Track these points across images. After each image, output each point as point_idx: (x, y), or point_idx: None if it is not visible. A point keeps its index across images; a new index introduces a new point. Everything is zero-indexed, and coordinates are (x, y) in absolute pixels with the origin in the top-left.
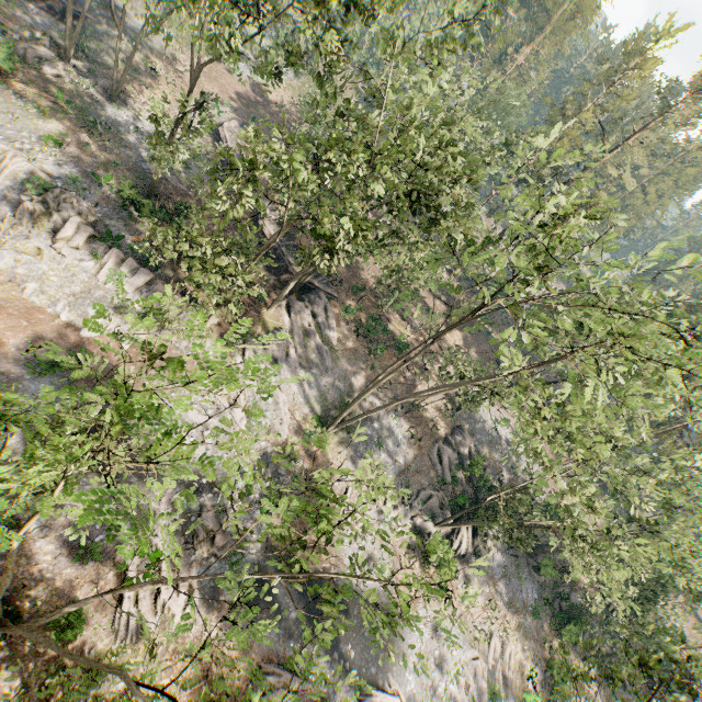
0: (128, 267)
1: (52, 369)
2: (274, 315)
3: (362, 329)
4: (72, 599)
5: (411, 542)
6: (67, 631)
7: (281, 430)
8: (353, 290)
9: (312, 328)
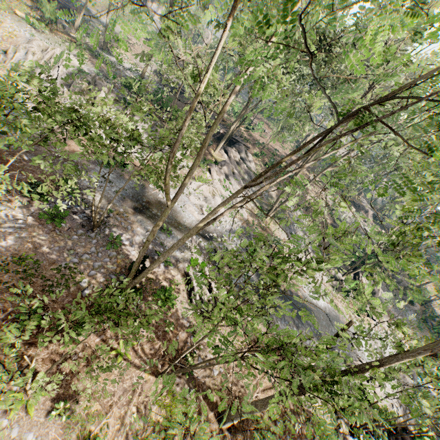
0: (139, 116)
1: (108, 166)
2: (218, 154)
3: (268, 164)
4: (162, 286)
5: (333, 285)
6: (167, 301)
7: (243, 213)
8: (257, 143)
9: (241, 162)
